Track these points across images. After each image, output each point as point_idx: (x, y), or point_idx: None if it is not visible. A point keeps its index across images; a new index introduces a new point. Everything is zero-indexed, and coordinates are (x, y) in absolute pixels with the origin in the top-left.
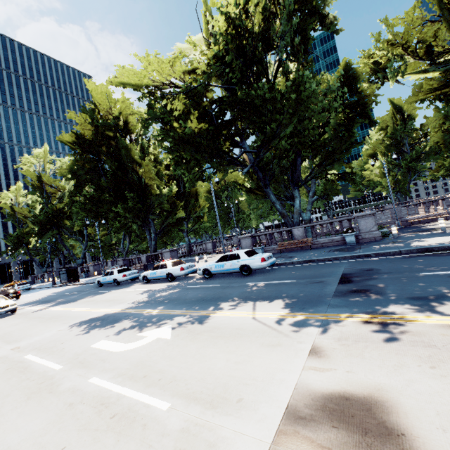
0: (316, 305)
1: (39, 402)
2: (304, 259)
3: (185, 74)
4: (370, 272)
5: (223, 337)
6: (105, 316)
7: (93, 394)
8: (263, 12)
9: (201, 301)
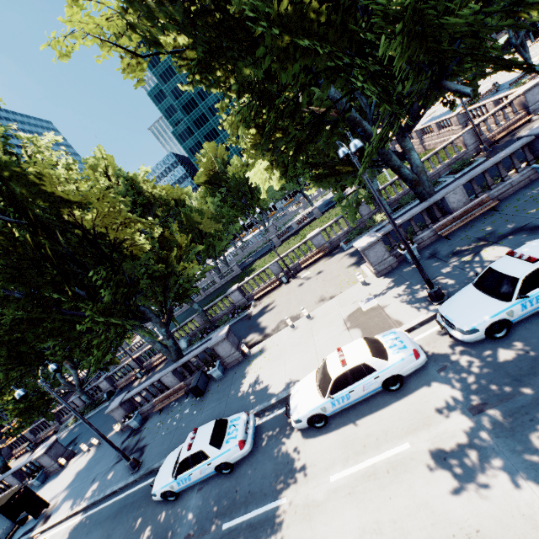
0: None
1: None
2: None
3: None
4: None
5: None
6: None
7: None
8: None
9: None
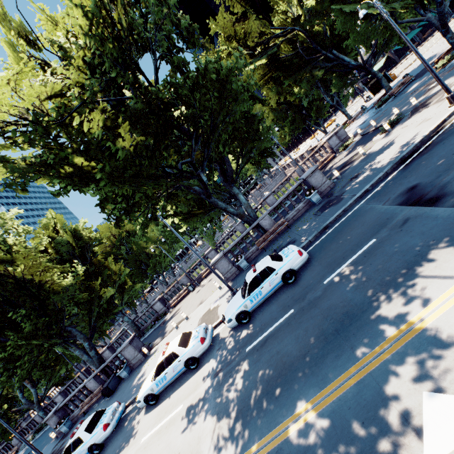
0: None
1: None
2: (317, 231)
3: (45, 100)
4: (421, 187)
5: None
6: None
7: None
8: (121, 3)
9: (339, 337)
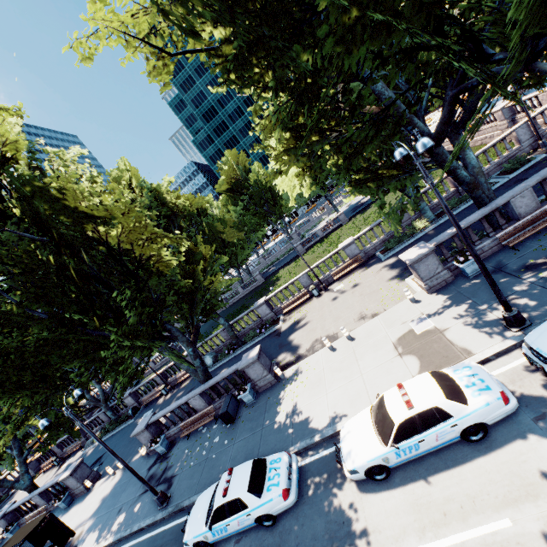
0: None
1: None
2: None
3: None
4: None
5: None
6: None
7: None
8: None
9: None
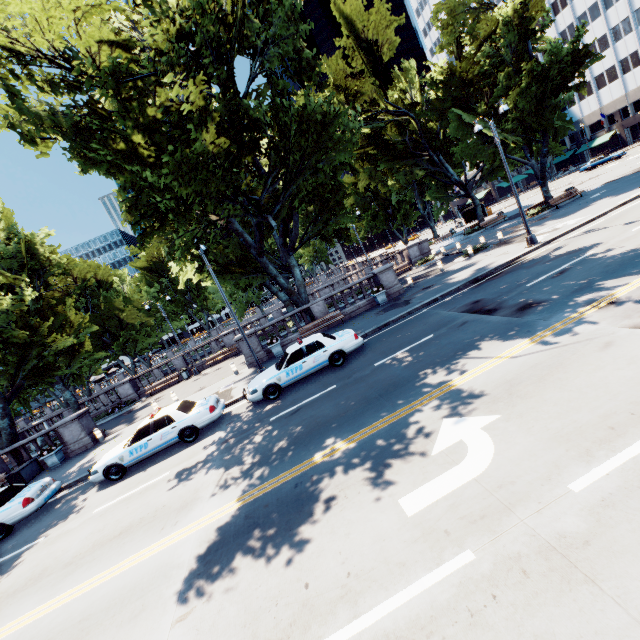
0: (530, 325)
1: (621, 553)
2: (377, 326)
3: (102, 46)
4: (484, 301)
5: (546, 375)
6: (237, 524)
7: (636, 476)
8: None
9: (382, 399)
